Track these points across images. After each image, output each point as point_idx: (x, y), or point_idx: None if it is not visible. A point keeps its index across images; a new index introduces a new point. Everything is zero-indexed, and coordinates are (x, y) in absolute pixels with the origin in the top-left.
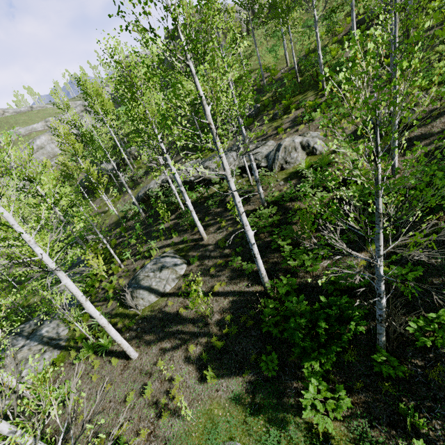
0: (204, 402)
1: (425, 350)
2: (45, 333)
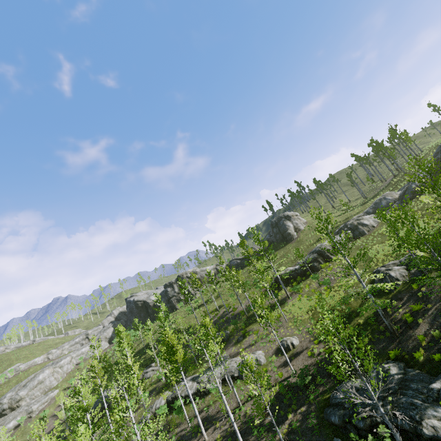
0: None
1: None
2: None
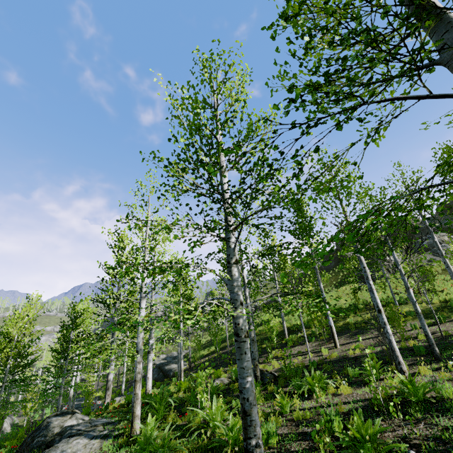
0: None
1: None
2: None
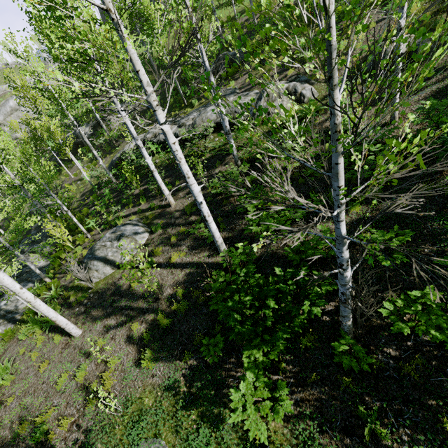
0: (136, 390)
1: (403, 337)
2: (3, 306)
